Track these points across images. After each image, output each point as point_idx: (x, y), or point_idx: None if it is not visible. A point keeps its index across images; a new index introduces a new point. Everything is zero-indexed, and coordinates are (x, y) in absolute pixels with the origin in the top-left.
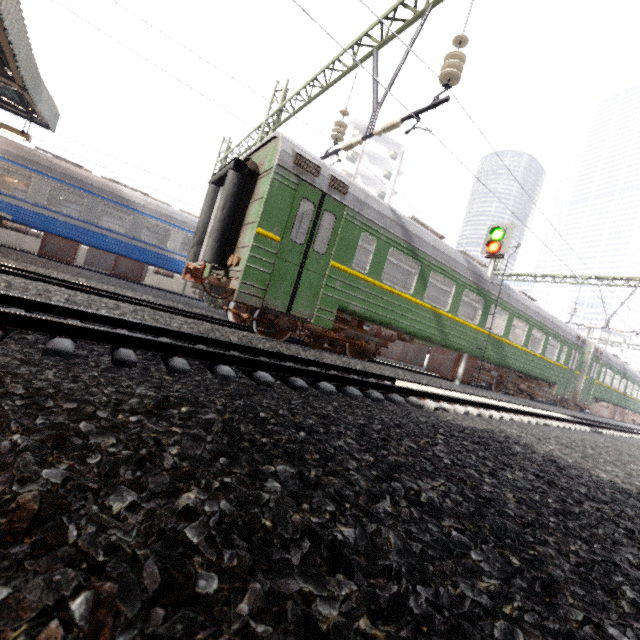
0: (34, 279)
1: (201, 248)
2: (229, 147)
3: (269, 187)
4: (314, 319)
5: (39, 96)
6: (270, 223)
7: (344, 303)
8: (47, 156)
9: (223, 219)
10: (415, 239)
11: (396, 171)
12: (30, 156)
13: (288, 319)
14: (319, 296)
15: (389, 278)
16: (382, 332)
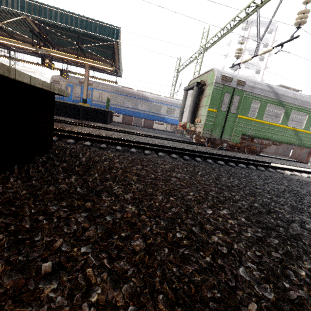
0: (141, 135)
1: (182, 116)
2: (180, 61)
3: (212, 92)
4: (231, 140)
5: (121, 69)
6: (212, 105)
7: (244, 132)
8: (121, 87)
9: (193, 106)
10: (282, 97)
11: (272, 40)
12: (117, 89)
13: (219, 140)
14: (233, 130)
15: (267, 113)
16: (263, 142)
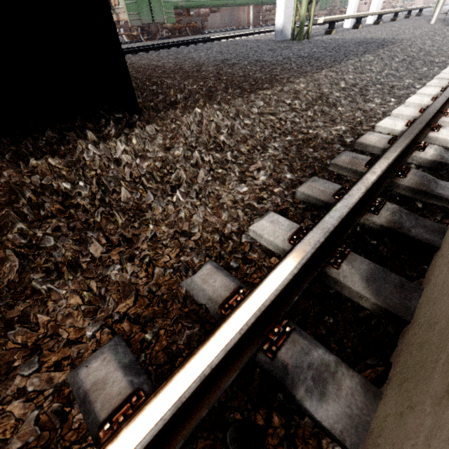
0: None
1: None
2: None
3: None
4: (166, 20)
5: None
6: None
7: (175, 3)
8: None
9: None
10: None
11: None
12: None
13: (154, 26)
14: (162, 5)
15: None
16: (200, 12)
